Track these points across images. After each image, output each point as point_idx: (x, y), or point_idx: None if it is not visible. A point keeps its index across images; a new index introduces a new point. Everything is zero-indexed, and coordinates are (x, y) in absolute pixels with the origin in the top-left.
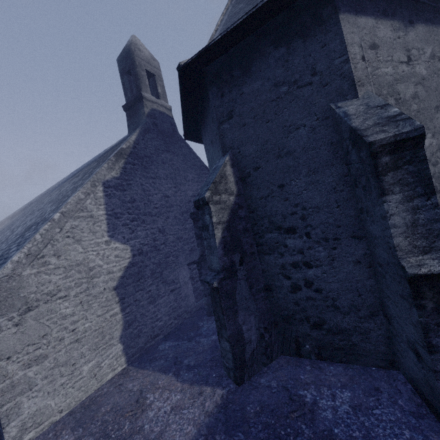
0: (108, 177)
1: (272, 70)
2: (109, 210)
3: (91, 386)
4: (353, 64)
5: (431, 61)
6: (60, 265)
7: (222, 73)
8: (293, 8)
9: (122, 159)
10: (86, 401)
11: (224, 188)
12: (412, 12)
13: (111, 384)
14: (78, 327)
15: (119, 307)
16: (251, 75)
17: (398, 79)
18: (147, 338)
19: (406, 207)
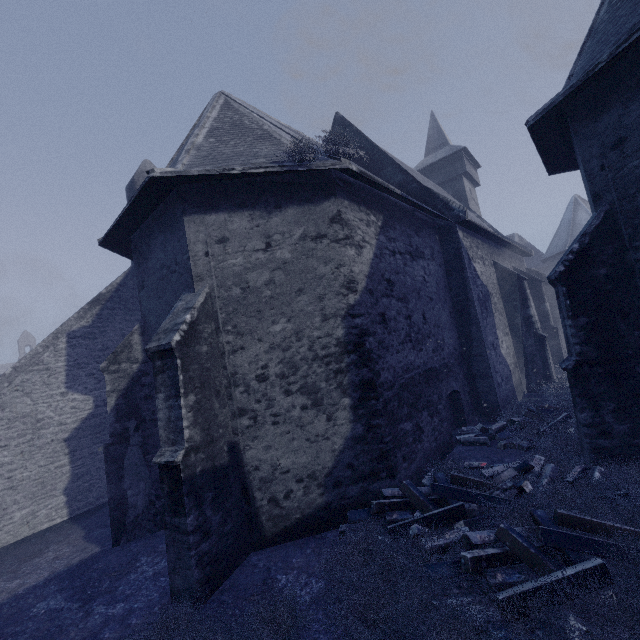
0: (75, 327)
1: (159, 252)
2: (72, 360)
3: (22, 531)
4: (194, 262)
5: (300, 243)
6: (5, 417)
7: (138, 245)
8: (165, 203)
9: (97, 306)
10: (11, 545)
11: (127, 356)
12: (282, 196)
13: (40, 533)
14: (16, 475)
15: (68, 459)
16: (151, 253)
17: (249, 268)
18: (101, 493)
19: (166, 405)
